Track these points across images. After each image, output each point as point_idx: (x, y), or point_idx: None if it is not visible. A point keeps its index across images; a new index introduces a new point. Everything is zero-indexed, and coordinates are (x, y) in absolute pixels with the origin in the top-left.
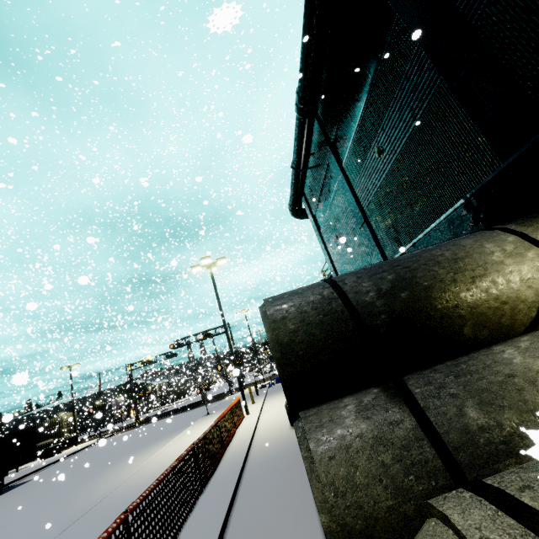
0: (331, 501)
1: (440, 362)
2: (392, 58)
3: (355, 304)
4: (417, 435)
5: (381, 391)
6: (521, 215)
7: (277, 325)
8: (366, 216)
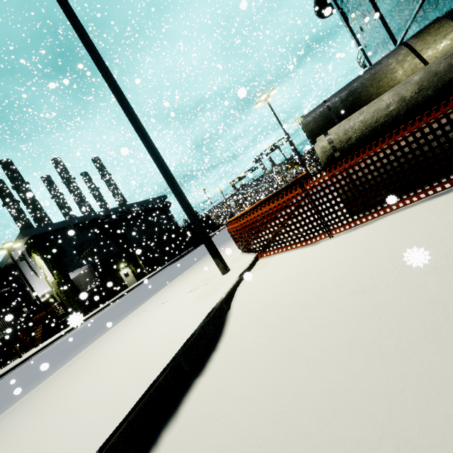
0: None
1: None
2: None
3: (333, 109)
4: None
5: None
6: (451, 4)
7: (307, 126)
8: (378, 8)
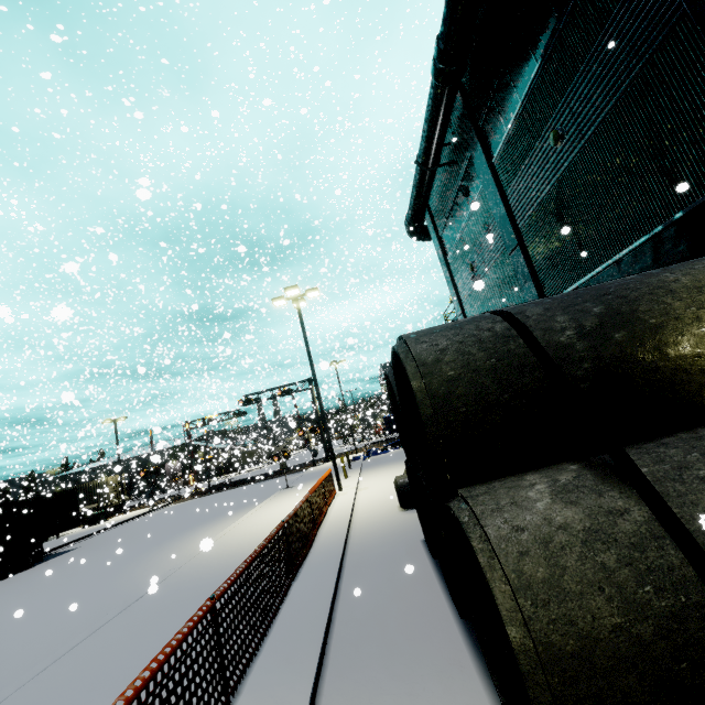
0: (527, 611)
1: (658, 435)
2: None
3: (545, 346)
4: (653, 532)
5: (583, 468)
6: None
7: (428, 370)
8: (521, 237)
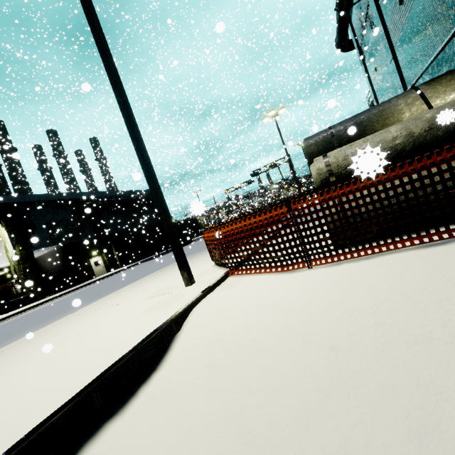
0: None
1: None
2: None
3: (336, 136)
4: None
5: None
6: None
7: (308, 148)
8: (394, 53)
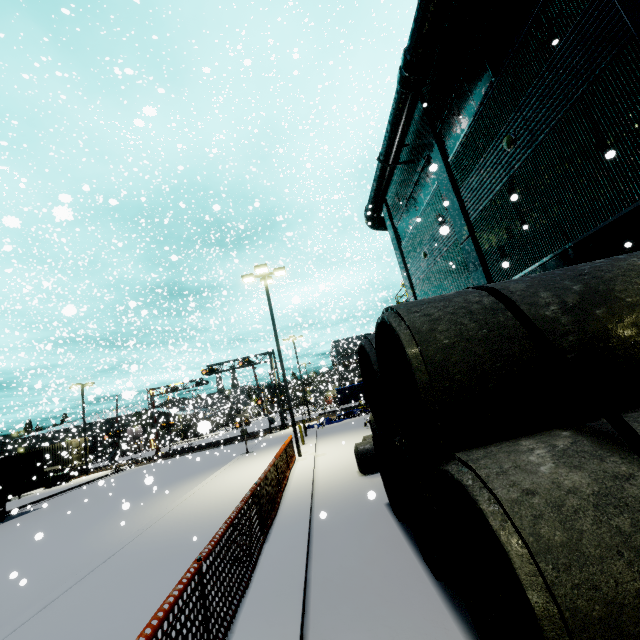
0: (549, 576)
1: (632, 406)
2: (554, 7)
3: (532, 319)
4: None
5: (576, 434)
6: None
7: (423, 338)
8: (473, 229)
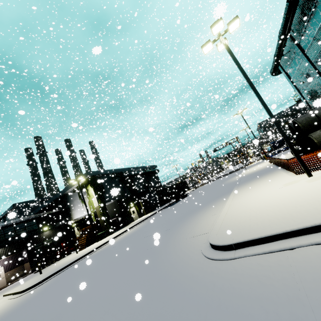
0: (316, 139)
1: None
2: None
3: (318, 115)
4: None
5: None
6: None
7: (301, 123)
8: (320, 73)
